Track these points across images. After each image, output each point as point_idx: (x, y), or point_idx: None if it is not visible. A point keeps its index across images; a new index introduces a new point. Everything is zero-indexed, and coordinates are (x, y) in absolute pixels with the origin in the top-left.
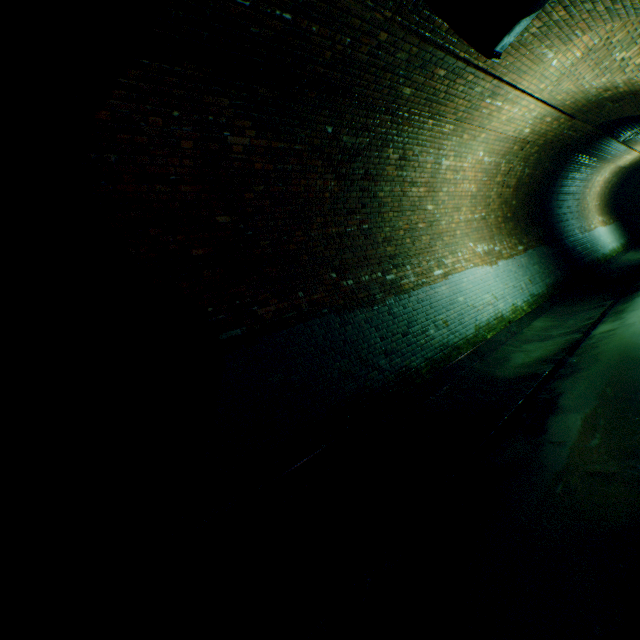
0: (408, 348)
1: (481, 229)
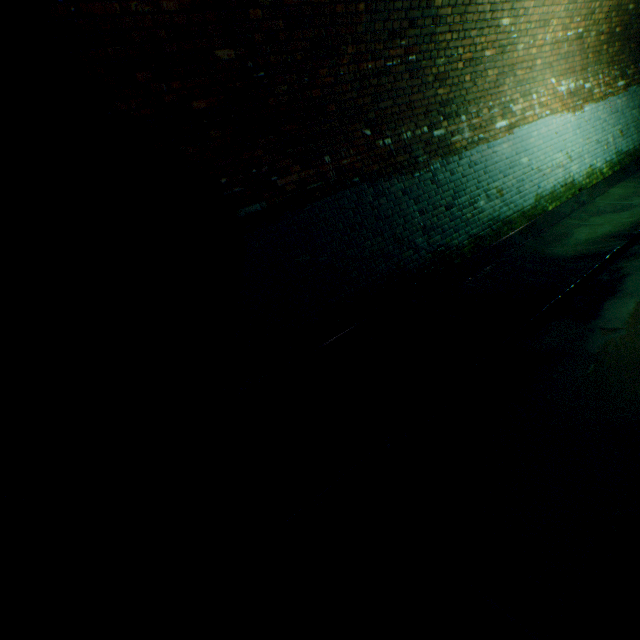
0: (451, 224)
1: (572, 56)
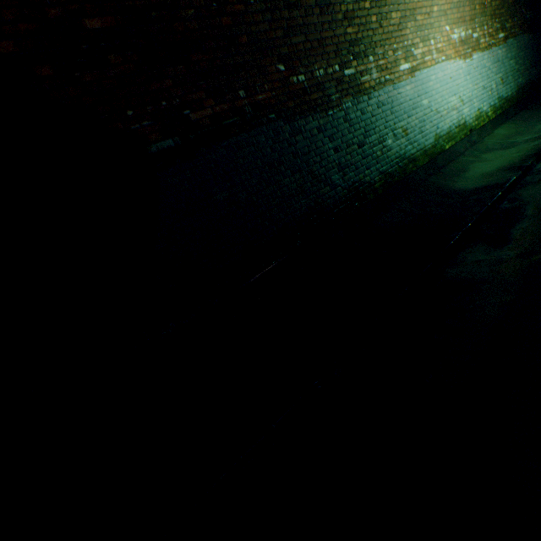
0: (363, 161)
1: (463, 5)
